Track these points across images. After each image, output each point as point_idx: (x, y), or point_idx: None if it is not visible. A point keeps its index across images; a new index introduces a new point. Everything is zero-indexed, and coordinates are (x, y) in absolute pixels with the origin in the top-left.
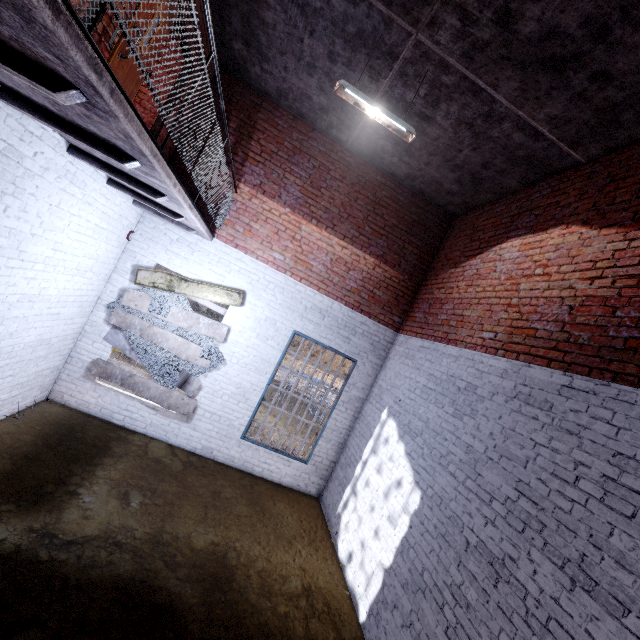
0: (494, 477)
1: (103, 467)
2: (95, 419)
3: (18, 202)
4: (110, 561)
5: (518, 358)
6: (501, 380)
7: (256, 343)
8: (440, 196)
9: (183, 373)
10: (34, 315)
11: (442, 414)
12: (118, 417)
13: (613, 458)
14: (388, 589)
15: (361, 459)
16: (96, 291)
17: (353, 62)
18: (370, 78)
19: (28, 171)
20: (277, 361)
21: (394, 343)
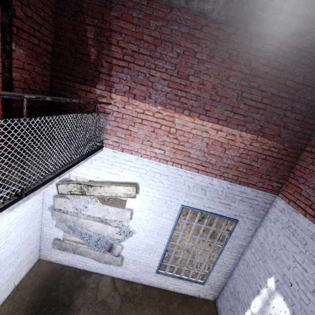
0: None
1: None
2: (66, 269)
3: None
4: None
5: None
6: None
7: (154, 217)
8: None
9: (108, 243)
10: None
11: None
12: (79, 265)
13: None
14: None
15: (249, 308)
16: (37, 203)
17: None
18: None
19: None
20: (172, 227)
21: (273, 204)
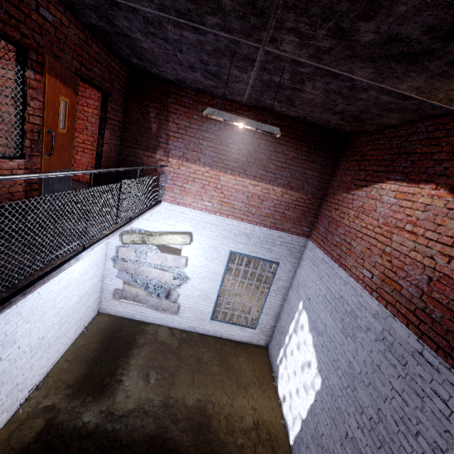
0: (364, 396)
1: (133, 357)
2: (126, 320)
3: None
4: (142, 425)
5: (386, 307)
6: (373, 320)
7: (206, 263)
8: (331, 126)
9: (166, 290)
10: (71, 291)
11: (335, 326)
12: (138, 316)
13: (444, 433)
14: (304, 433)
15: (288, 333)
16: (102, 253)
17: (221, 64)
18: (239, 71)
19: None
20: (223, 272)
21: (306, 247)
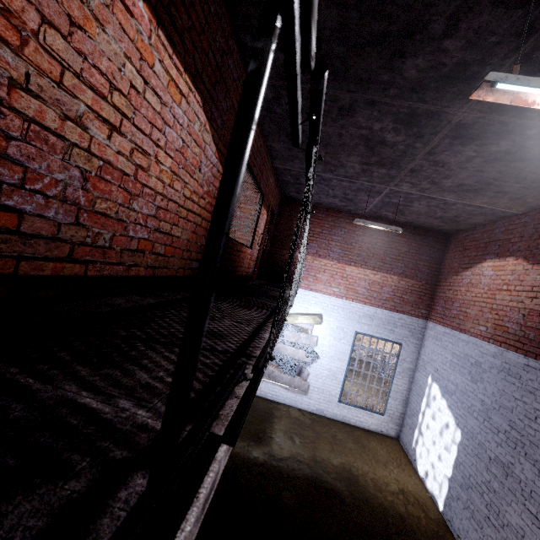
0: (497, 419)
1: (275, 423)
2: (259, 397)
3: None
4: (300, 468)
5: (500, 345)
6: (493, 359)
7: (334, 343)
8: (434, 227)
9: (298, 367)
10: None
11: (464, 380)
12: (269, 395)
13: None
14: (452, 489)
15: (420, 411)
16: None
17: (357, 194)
18: (369, 198)
19: None
20: (349, 352)
21: (426, 328)
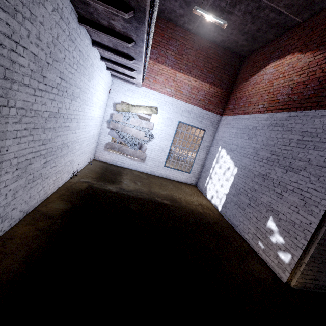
0: (263, 153)
1: (123, 176)
2: (111, 164)
3: (92, 82)
4: (141, 194)
5: (272, 112)
6: (266, 121)
7: (164, 128)
8: (237, 48)
9: (139, 144)
10: (93, 125)
11: (243, 140)
12: (119, 163)
13: (301, 134)
14: (228, 198)
15: (212, 167)
16: (102, 116)
17: None
18: None
19: (94, 70)
20: (173, 135)
21: (220, 121)
